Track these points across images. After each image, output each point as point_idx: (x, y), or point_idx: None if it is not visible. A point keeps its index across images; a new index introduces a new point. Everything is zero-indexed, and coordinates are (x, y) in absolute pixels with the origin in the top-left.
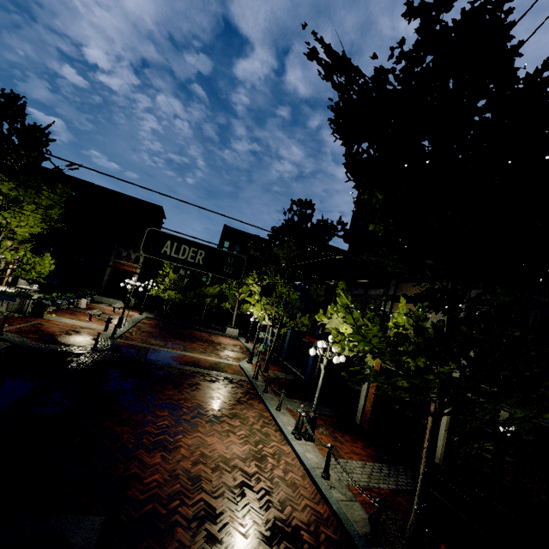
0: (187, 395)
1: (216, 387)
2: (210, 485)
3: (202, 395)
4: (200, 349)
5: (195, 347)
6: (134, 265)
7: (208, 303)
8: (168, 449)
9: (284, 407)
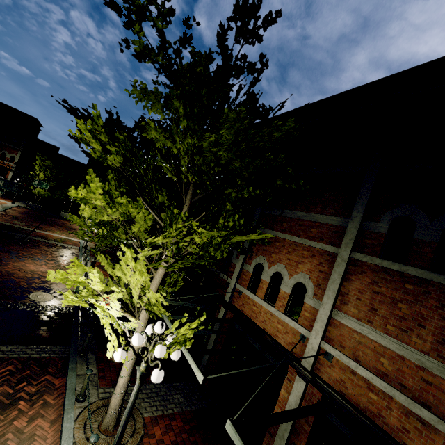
0: (26, 249)
1: (51, 249)
2: (18, 276)
3: (37, 251)
4: (55, 230)
5: (51, 229)
6: (9, 163)
7: (73, 200)
8: (1, 265)
9: (90, 260)
